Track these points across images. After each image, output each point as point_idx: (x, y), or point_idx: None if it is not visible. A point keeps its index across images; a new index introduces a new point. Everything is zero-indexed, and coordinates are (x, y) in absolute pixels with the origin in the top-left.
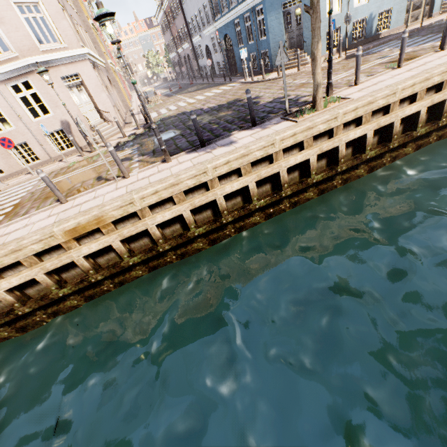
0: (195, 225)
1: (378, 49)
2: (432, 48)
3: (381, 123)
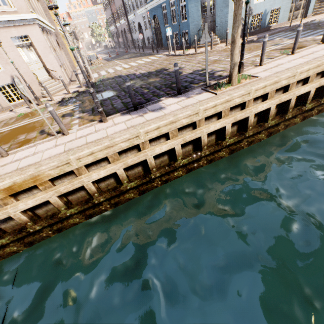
0: (127, 181)
1: (271, 38)
2: (314, 41)
3: (282, 99)
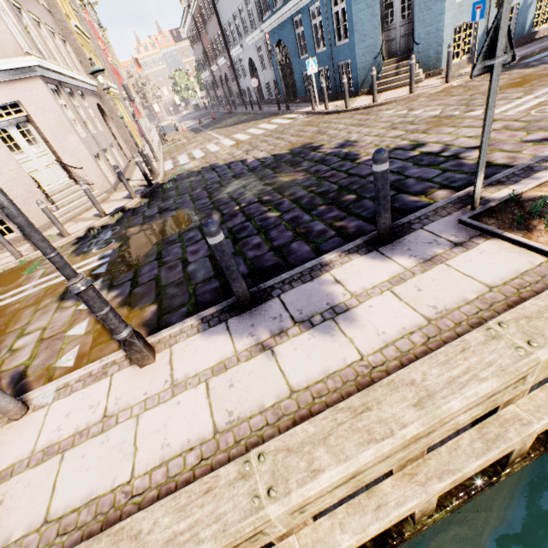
0: None
1: None
2: None
3: None
